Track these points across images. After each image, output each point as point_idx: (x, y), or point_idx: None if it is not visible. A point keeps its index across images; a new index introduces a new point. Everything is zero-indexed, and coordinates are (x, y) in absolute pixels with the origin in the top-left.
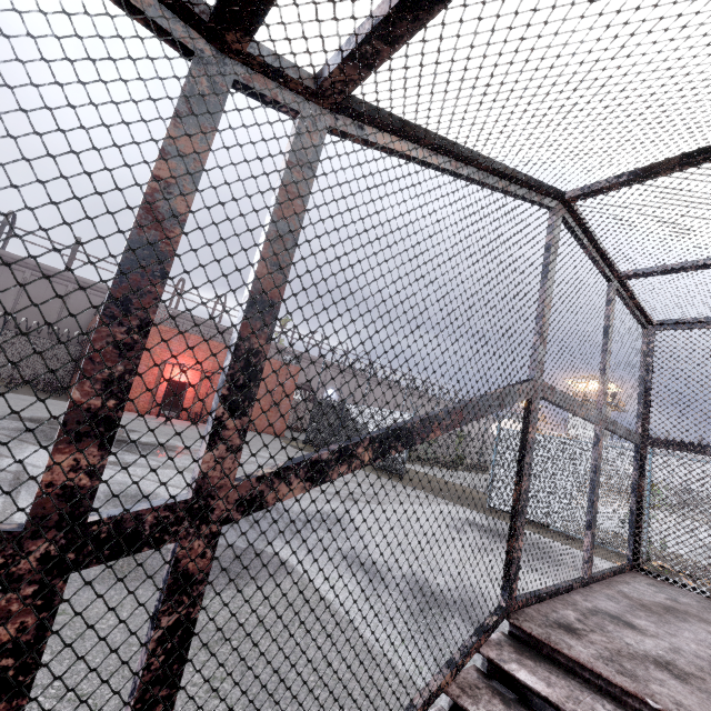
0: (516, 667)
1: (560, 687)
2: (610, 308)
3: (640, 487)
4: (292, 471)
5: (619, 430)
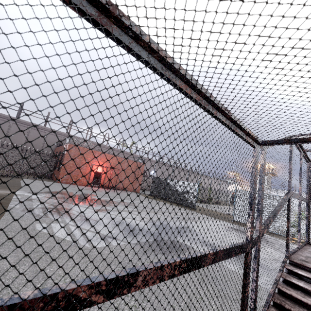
0: (297, 270)
1: (310, 275)
2: (301, 161)
3: (308, 216)
4: (265, 226)
5: (304, 199)
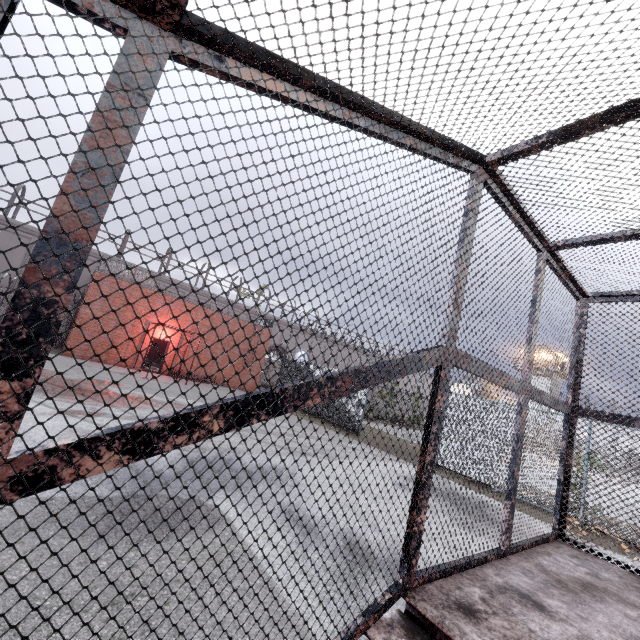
0: None
1: None
2: (539, 278)
3: (568, 456)
4: (103, 442)
5: (546, 400)
